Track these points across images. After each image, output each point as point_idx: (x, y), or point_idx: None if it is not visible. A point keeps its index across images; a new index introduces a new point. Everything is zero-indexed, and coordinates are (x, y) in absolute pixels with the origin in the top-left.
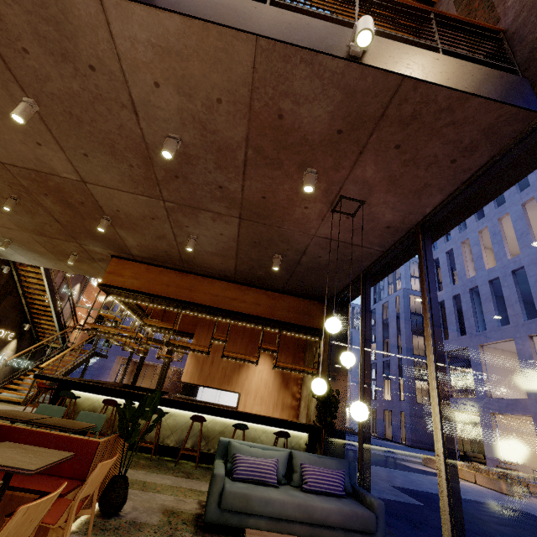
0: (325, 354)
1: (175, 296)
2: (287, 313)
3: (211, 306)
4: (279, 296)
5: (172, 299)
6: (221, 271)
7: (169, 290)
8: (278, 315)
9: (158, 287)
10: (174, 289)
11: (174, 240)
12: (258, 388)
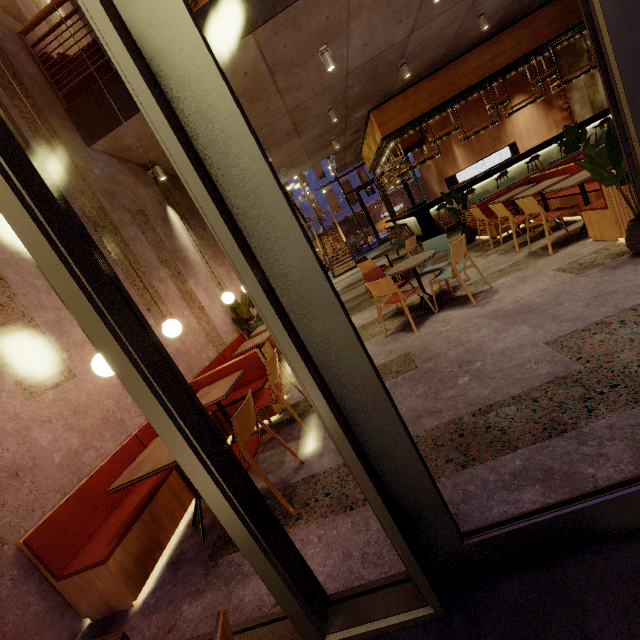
0: None
1: (444, 99)
2: (550, 28)
3: (480, 81)
4: (534, 18)
5: (444, 104)
6: (477, 38)
7: (435, 99)
8: (543, 38)
9: (424, 104)
10: (438, 94)
11: (452, 36)
12: (527, 128)
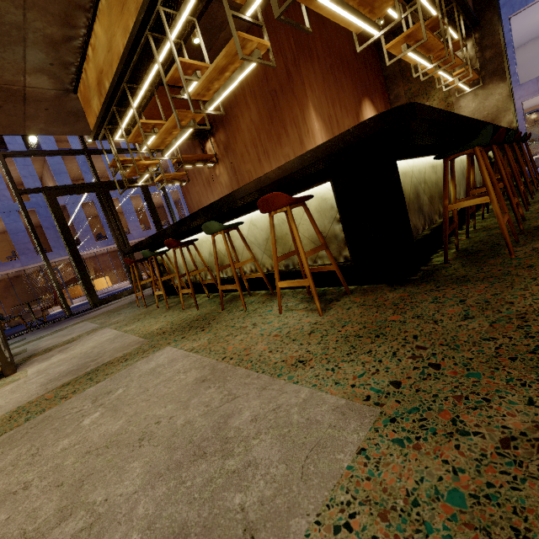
0: (493, 50)
1: None
2: None
3: None
4: None
5: None
6: None
7: None
8: None
9: None
10: None
11: None
12: None
